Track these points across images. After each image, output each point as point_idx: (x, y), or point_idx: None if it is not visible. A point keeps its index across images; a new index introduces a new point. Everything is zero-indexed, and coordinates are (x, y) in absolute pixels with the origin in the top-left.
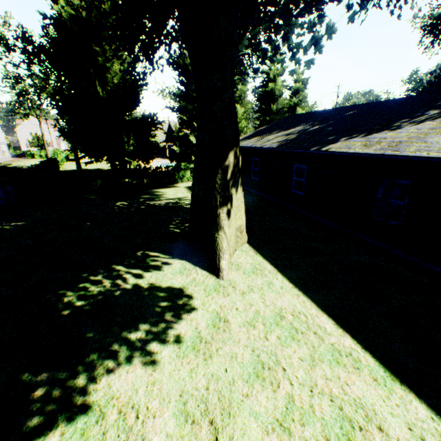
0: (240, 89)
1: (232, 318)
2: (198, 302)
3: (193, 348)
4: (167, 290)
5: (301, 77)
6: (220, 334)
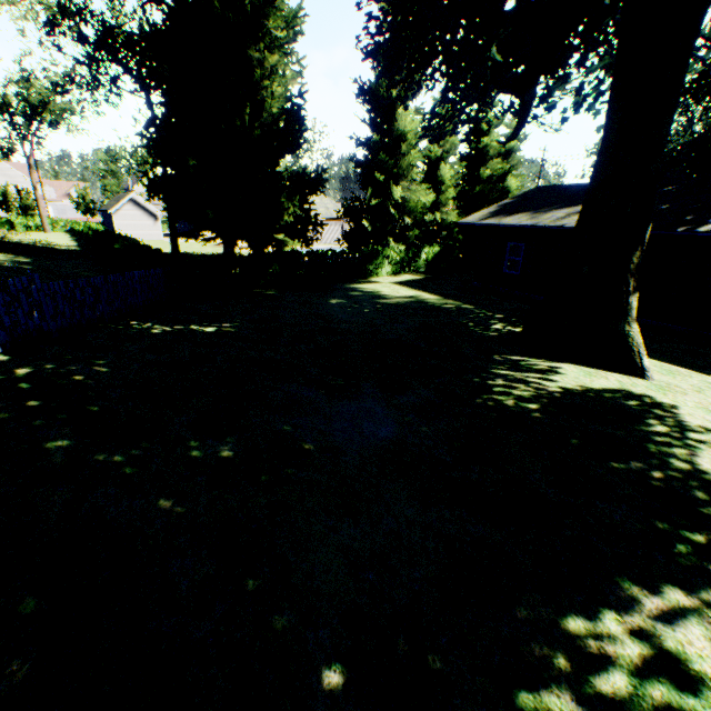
0: (453, 142)
1: None
2: (666, 400)
3: None
4: (609, 391)
5: None
6: None
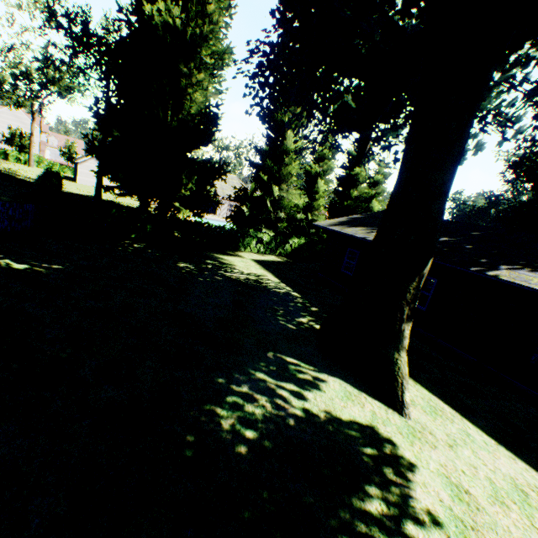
0: (329, 164)
1: (470, 486)
2: (408, 454)
3: (465, 537)
4: (354, 426)
5: (383, 170)
6: (477, 515)
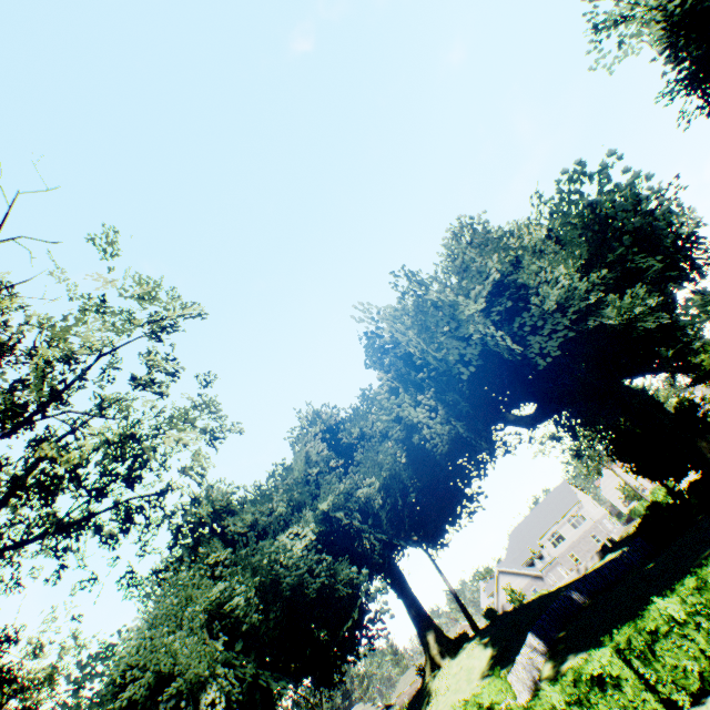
0: None
1: None
2: None
3: None
4: None
5: None
6: None
